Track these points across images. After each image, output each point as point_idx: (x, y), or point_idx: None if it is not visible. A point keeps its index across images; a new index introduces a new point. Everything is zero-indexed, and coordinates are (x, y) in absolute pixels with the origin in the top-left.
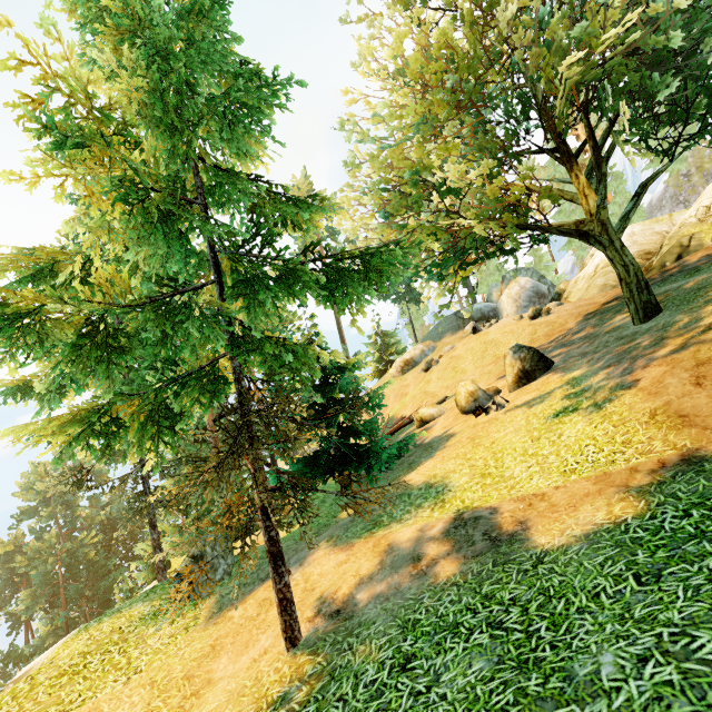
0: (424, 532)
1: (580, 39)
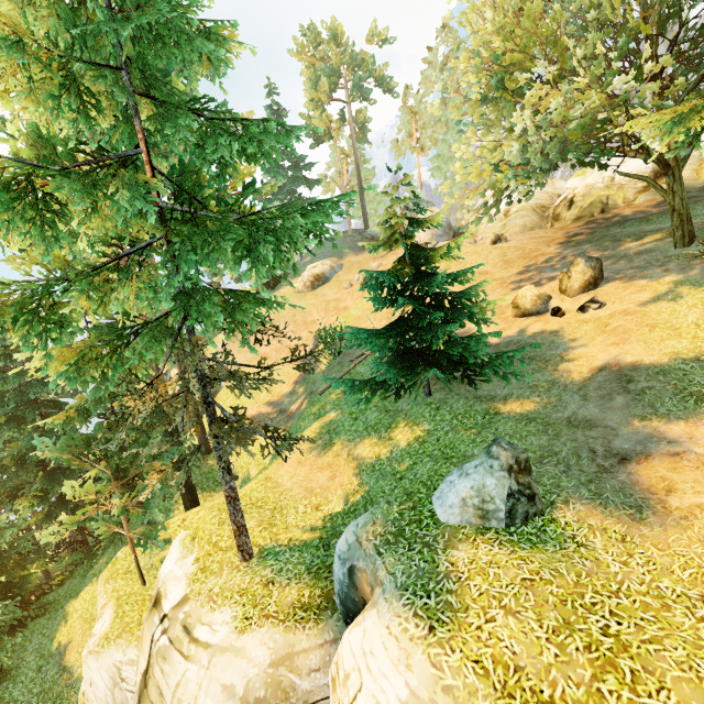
0: None
1: None
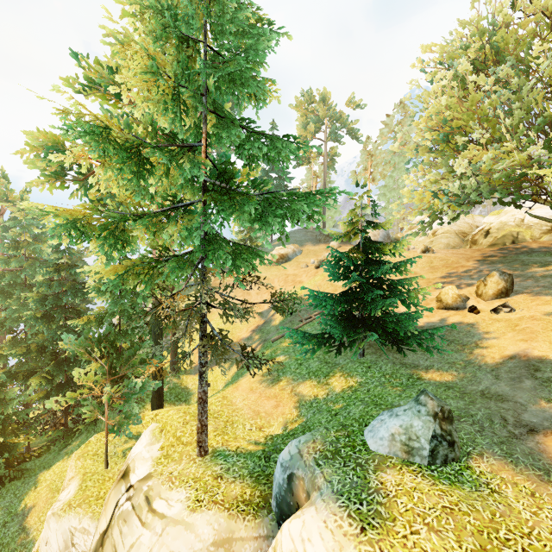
0: None
1: None
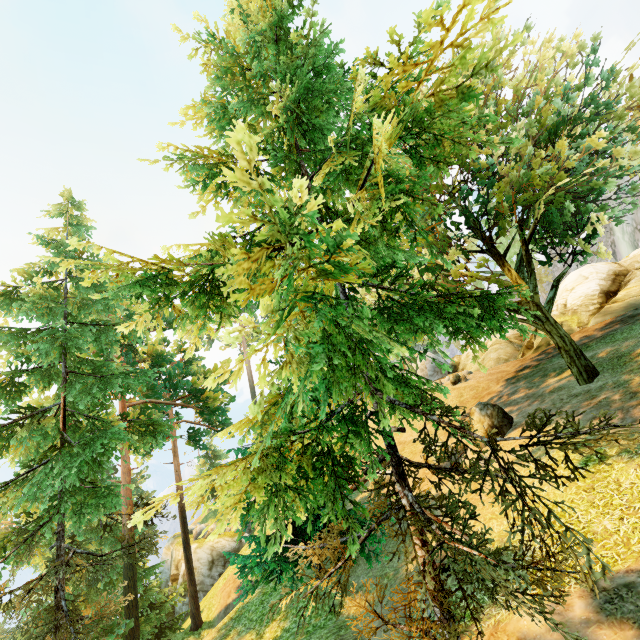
0: (562, 614)
1: (528, 178)
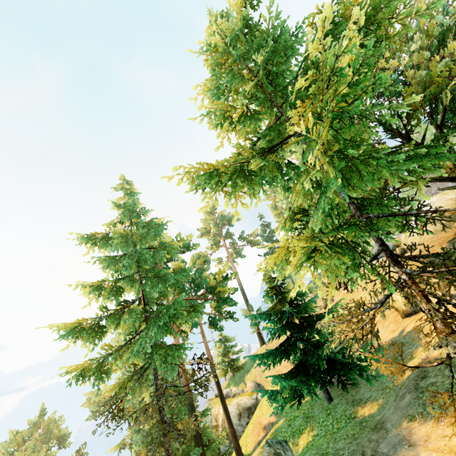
0: None
1: (429, 78)
